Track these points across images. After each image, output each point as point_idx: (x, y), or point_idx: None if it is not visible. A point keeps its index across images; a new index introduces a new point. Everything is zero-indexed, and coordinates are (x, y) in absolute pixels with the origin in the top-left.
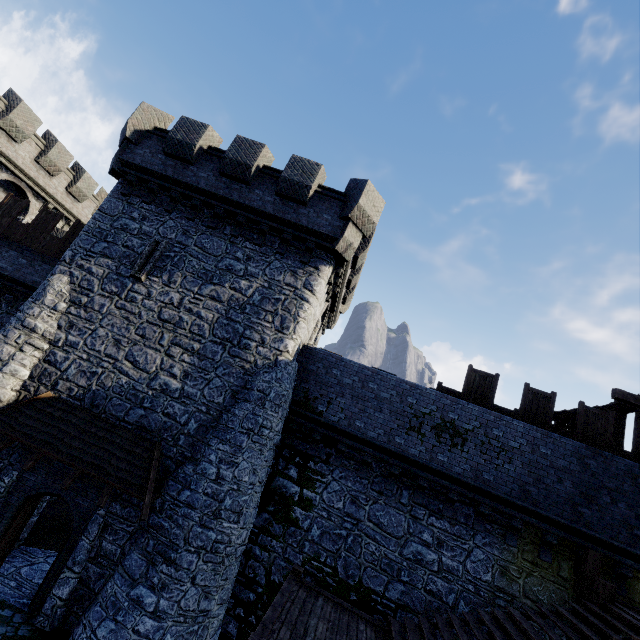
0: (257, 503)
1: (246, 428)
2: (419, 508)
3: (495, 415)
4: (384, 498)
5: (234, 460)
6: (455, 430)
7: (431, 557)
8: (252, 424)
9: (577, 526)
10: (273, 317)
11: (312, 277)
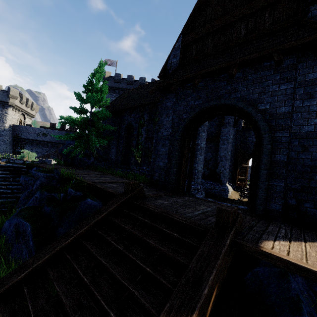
0: (11, 153)
1: (2, 141)
2: (43, 147)
3: (52, 130)
4: (37, 147)
5: (1, 146)
6: (45, 134)
7: (46, 153)
8: (3, 140)
9: (65, 143)
10: (0, 120)
11: (6, 111)
